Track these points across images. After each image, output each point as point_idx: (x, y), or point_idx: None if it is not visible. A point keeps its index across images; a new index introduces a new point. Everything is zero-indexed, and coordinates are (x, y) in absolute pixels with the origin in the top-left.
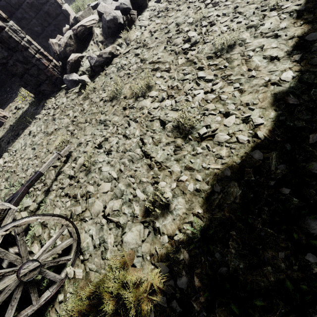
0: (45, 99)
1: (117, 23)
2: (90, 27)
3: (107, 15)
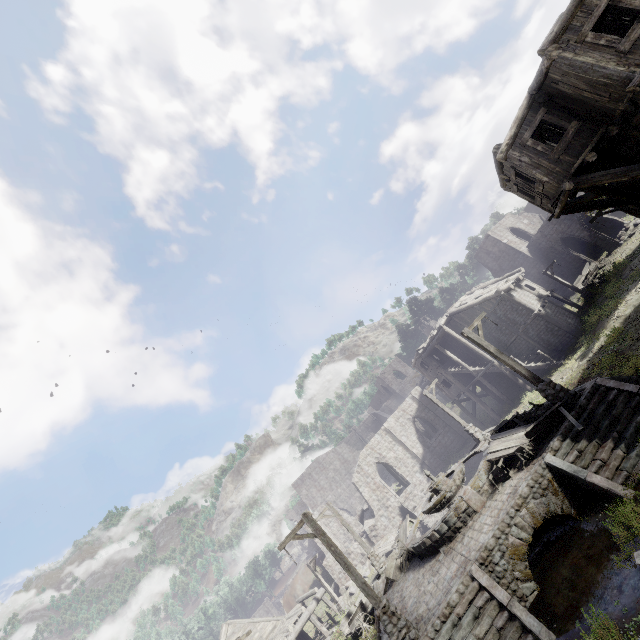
0: (611, 252)
1: (637, 224)
2: (629, 227)
3: (633, 223)
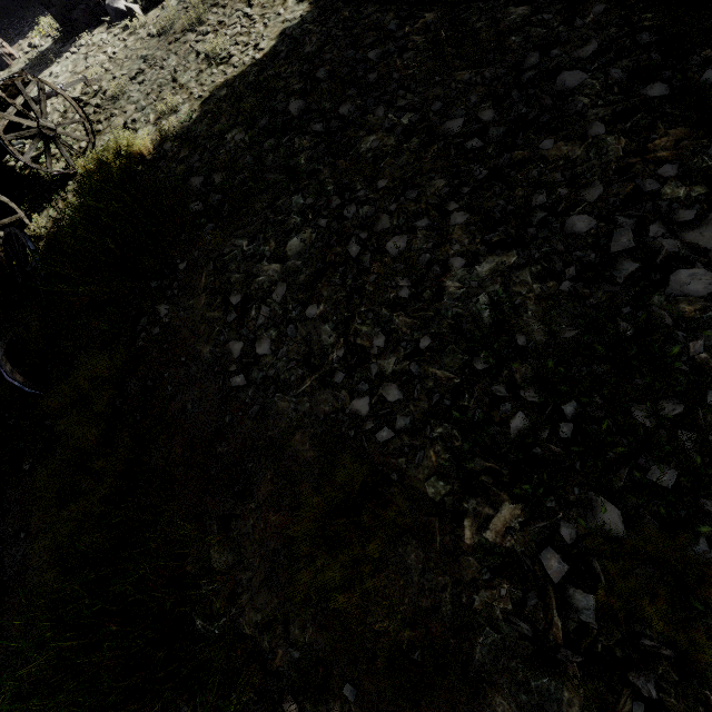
0: (77, 35)
1: None
2: None
3: None
